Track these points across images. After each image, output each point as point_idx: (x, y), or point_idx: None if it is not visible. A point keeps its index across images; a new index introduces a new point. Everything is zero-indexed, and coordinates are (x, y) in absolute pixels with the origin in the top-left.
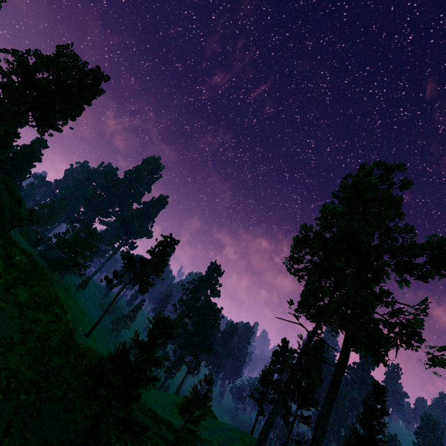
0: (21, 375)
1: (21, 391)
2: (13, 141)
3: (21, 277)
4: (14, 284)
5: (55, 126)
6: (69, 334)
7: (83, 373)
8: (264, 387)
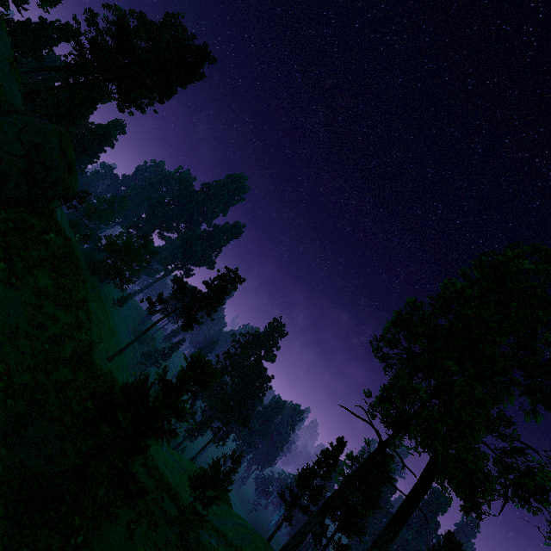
0: (16, 376)
1: (11, 395)
2: (88, 110)
3: (50, 259)
4: (39, 265)
5: (138, 104)
6: (87, 346)
7: (88, 397)
8: (300, 489)
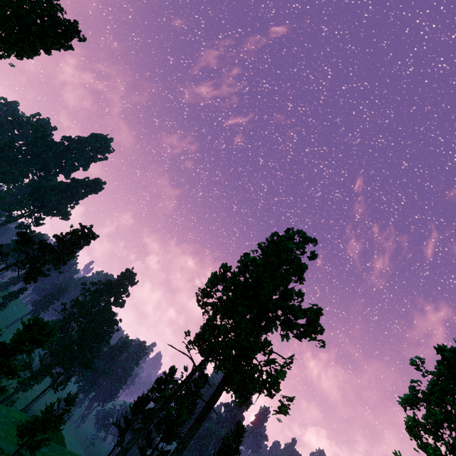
0: None
1: None
2: None
3: None
4: None
5: None
6: None
7: None
8: (134, 414)
